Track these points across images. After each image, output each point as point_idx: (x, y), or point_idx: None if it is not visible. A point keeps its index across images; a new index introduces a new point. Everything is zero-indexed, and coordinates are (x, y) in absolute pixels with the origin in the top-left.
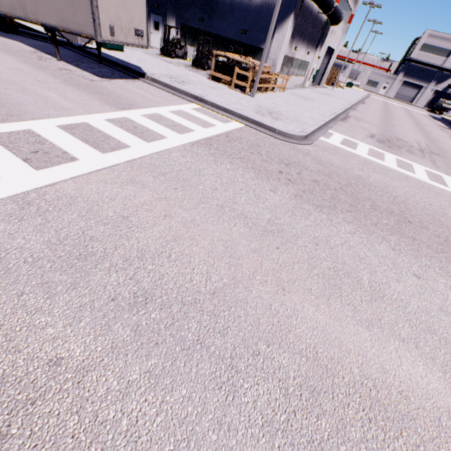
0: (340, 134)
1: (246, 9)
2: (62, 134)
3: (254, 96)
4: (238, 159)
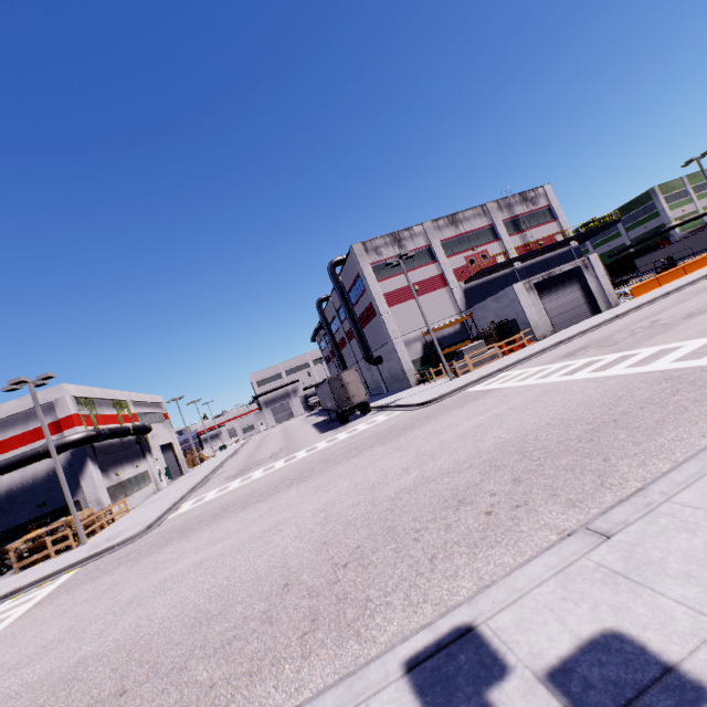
0: (193, 499)
1: (33, 488)
2: None
3: (86, 543)
4: (75, 587)
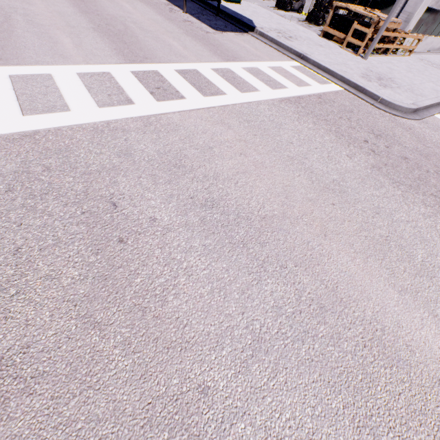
0: None
1: None
2: (177, 77)
3: (366, 58)
4: (323, 121)
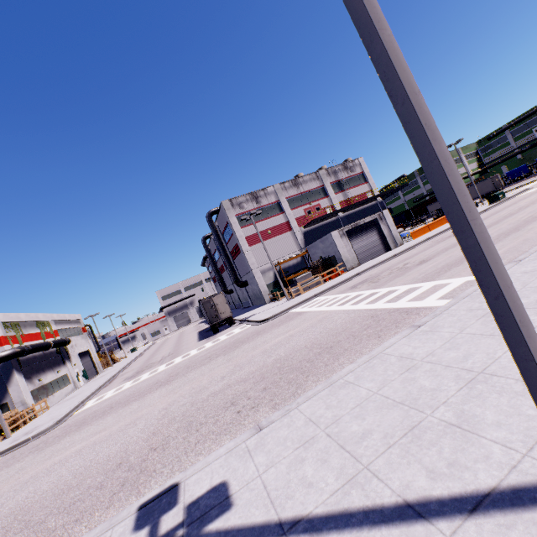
0: (97, 397)
1: None
2: None
3: (10, 436)
4: None
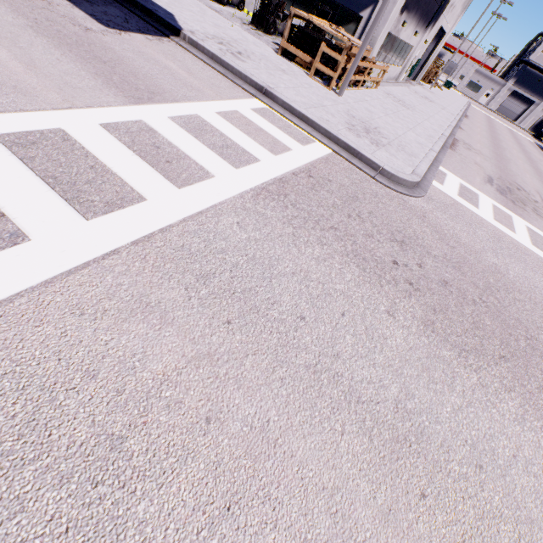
0: (454, 175)
1: None
2: (2, 161)
3: (341, 95)
4: (330, 232)
